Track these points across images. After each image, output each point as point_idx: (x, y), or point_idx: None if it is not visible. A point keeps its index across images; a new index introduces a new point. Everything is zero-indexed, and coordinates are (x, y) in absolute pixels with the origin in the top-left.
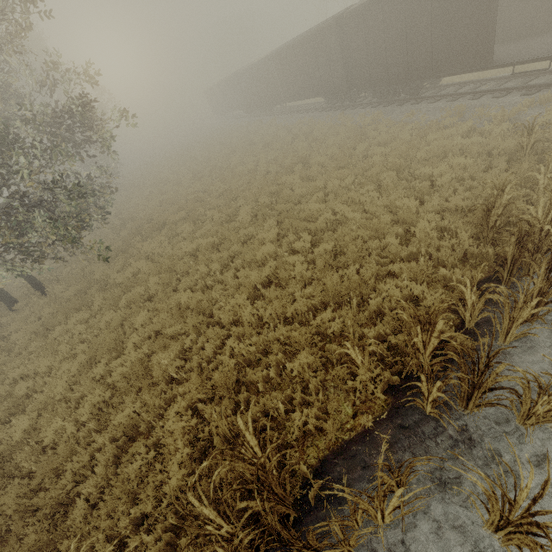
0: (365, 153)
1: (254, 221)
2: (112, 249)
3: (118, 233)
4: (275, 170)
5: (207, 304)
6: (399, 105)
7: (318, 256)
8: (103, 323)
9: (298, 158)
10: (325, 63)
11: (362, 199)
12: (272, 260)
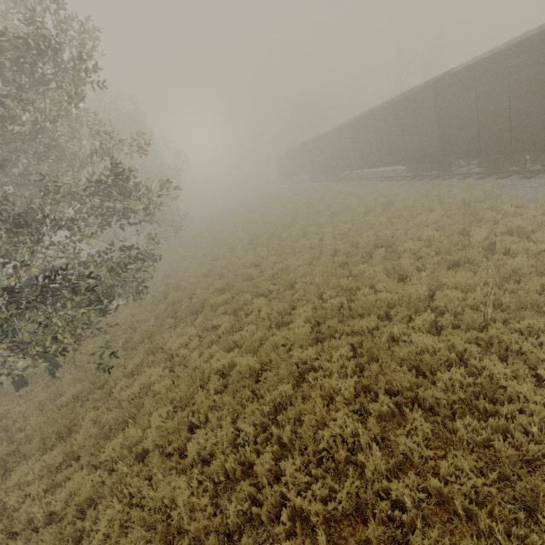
0: (486, 244)
1: (314, 333)
2: (141, 329)
3: (157, 304)
4: (345, 250)
5: (214, 544)
6: (525, 178)
7: (459, 500)
8: (63, 498)
9: (377, 237)
10: (412, 130)
11: (524, 346)
12: (351, 469)
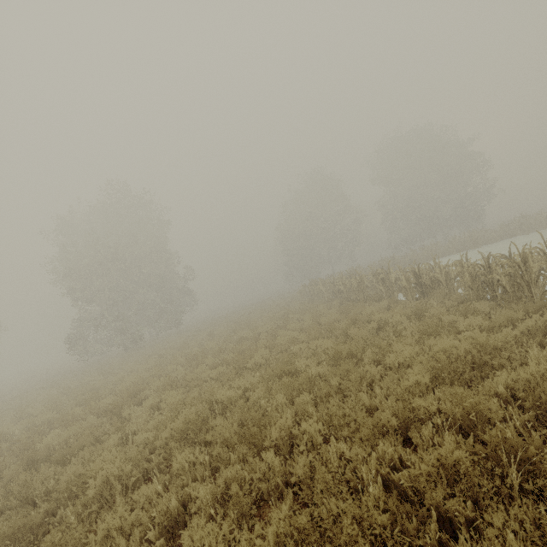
0: None
1: None
2: None
3: None
4: None
5: None
6: None
7: None
8: None
9: None
10: None
11: None
12: None
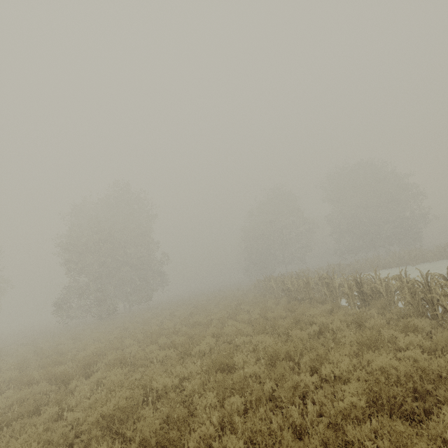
0: None
1: None
2: None
3: None
4: None
5: None
6: None
7: None
8: None
9: None
10: None
11: None
12: None
